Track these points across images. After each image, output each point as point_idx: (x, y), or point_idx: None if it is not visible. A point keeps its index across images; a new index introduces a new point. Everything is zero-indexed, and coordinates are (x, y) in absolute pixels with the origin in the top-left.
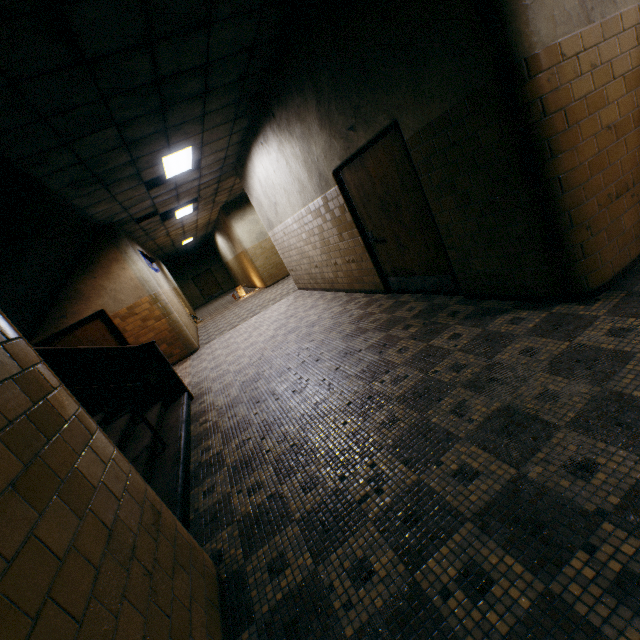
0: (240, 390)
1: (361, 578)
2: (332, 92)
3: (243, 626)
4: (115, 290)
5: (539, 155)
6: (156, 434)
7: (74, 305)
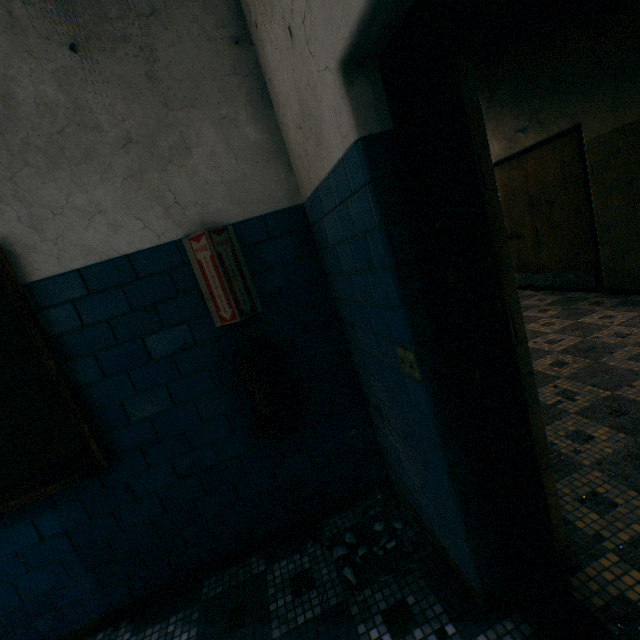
0: None
1: (581, 440)
2: (510, 98)
3: None
4: None
5: None
6: None
7: None
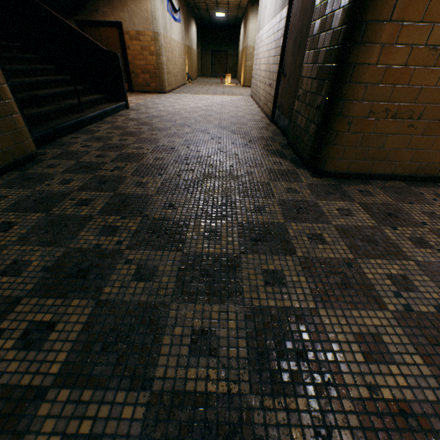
0: (146, 117)
1: (63, 183)
2: None
3: (20, 171)
4: (133, 12)
5: (354, 35)
6: (79, 102)
7: (105, 6)
